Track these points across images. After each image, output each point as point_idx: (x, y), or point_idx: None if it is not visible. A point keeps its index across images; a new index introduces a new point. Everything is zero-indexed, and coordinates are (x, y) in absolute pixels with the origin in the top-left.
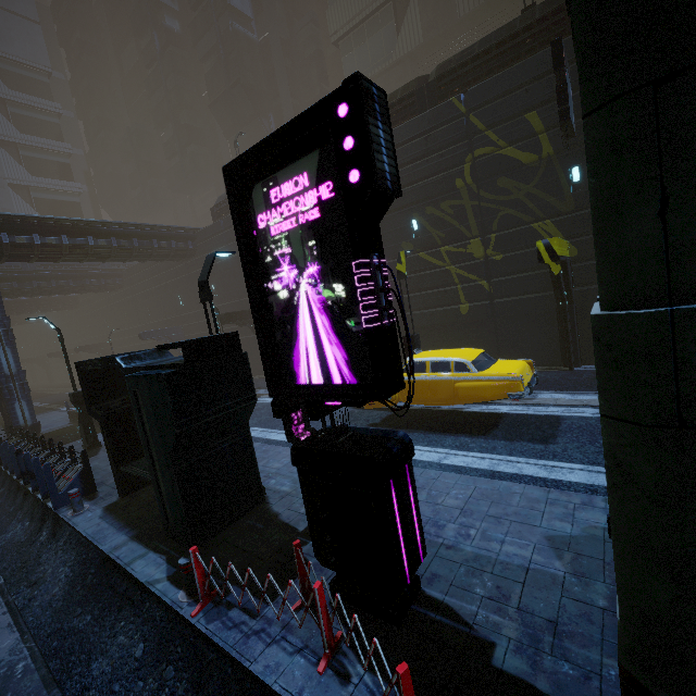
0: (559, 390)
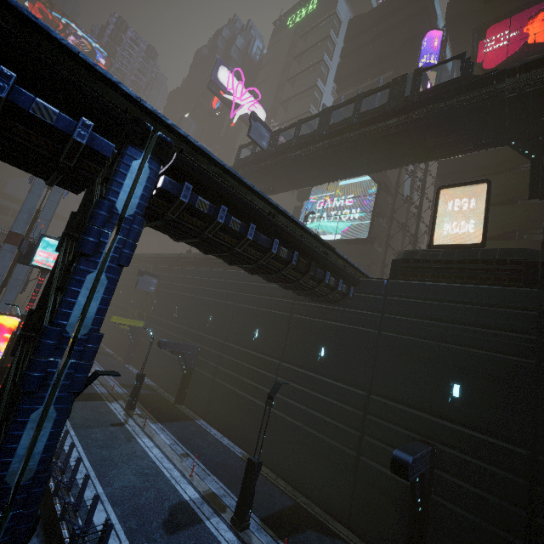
0: (96, 361)
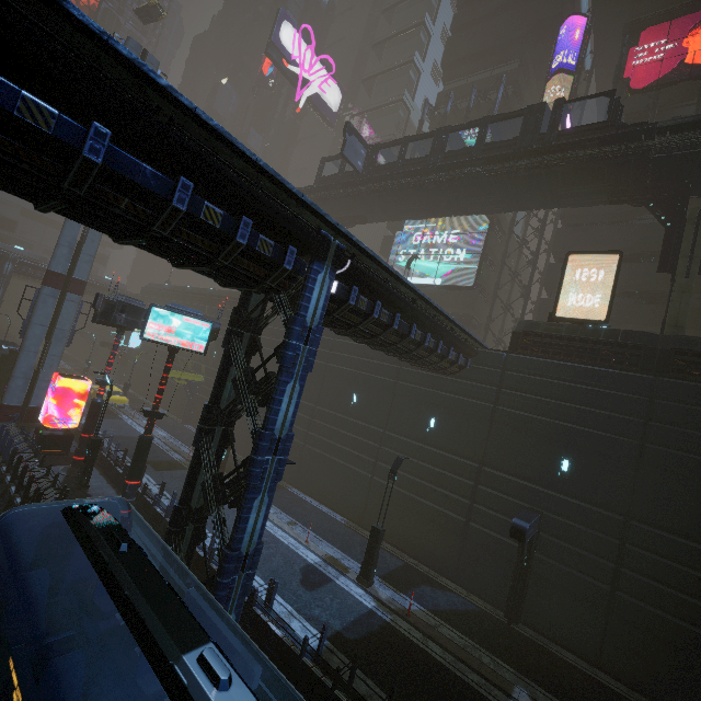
0: None
